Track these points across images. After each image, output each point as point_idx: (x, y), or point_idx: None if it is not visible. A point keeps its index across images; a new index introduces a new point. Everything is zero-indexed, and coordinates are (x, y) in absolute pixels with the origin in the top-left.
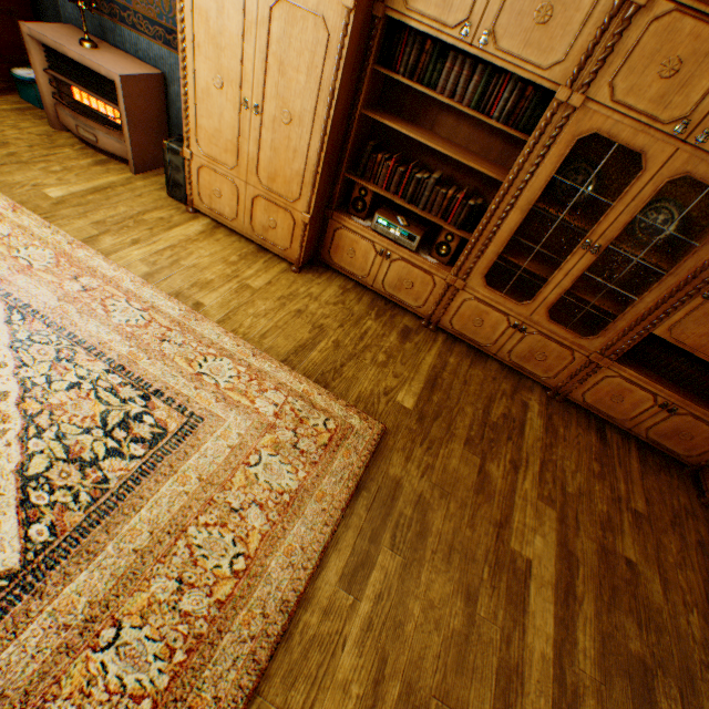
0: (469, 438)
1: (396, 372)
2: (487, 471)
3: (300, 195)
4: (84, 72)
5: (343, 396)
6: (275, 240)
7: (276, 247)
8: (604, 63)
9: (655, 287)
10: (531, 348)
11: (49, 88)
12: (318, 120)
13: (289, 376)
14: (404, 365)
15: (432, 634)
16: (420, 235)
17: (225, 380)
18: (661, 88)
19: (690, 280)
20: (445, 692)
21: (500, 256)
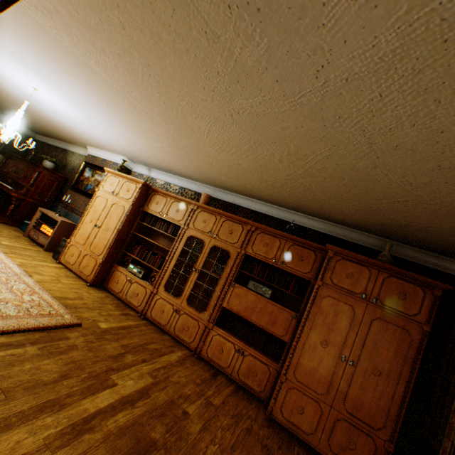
0: (126, 344)
1: (107, 318)
2: (126, 355)
3: (103, 252)
4: (51, 220)
5: (71, 312)
6: (86, 272)
7: (85, 275)
8: (191, 220)
9: (218, 284)
10: (183, 323)
11: (34, 223)
12: (116, 229)
13: (50, 298)
14: (115, 319)
15: (27, 374)
16: (144, 271)
17: (18, 288)
18: (204, 225)
19: (227, 280)
20: (9, 390)
21: (177, 285)
